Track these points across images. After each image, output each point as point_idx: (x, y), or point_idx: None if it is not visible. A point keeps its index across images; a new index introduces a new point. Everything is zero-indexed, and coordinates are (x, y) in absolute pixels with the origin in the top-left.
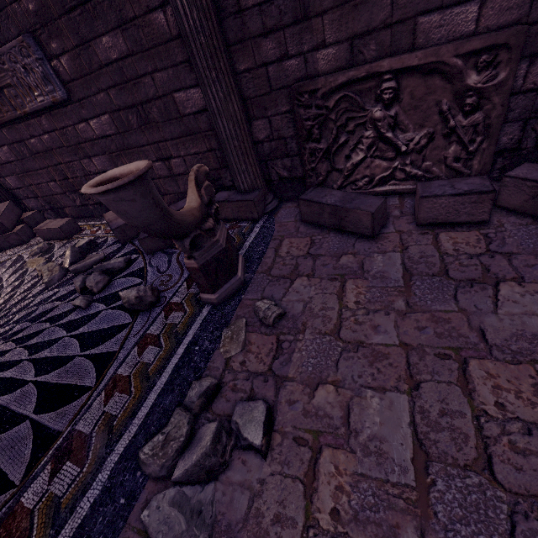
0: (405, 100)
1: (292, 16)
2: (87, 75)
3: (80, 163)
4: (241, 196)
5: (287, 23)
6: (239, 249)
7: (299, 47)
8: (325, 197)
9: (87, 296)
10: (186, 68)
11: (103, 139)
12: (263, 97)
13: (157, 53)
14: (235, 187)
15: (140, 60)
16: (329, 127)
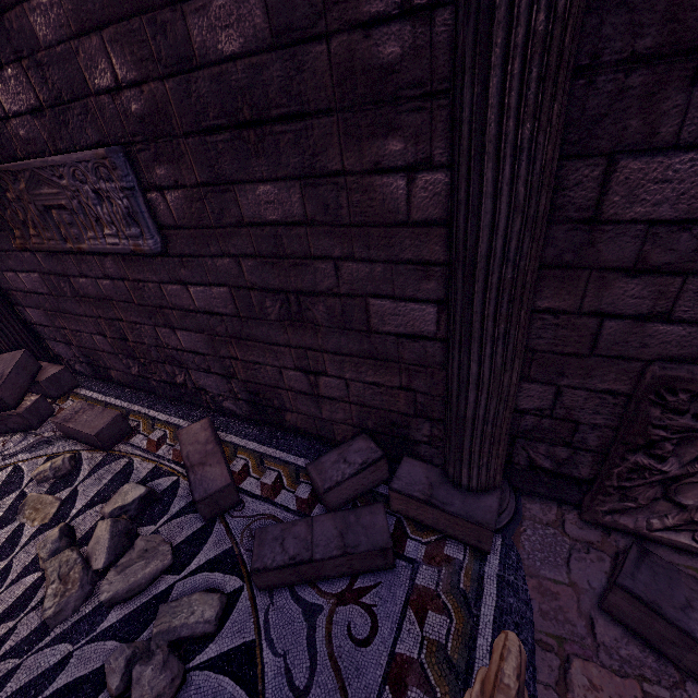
0: None
1: None
2: (209, 227)
3: (153, 329)
4: (461, 501)
5: None
6: (471, 663)
7: None
8: (694, 616)
9: None
10: (414, 271)
11: (206, 315)
12: (565, 356)
13: (363, 235)
14: (446, 470)
15: (323, 235)
16: (697, 442)
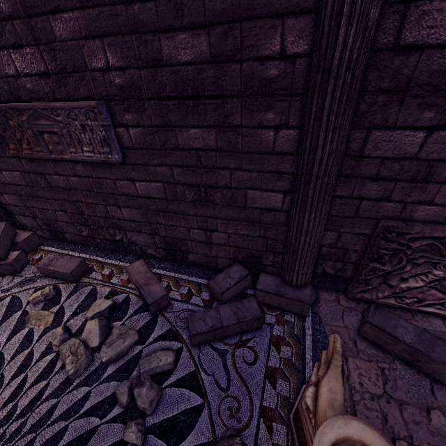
0: None
1: (412, 175)
2: (155, 149)
3: (105, 207)
4: (293, 292)
5: (403, 179)
6: (304, 365)
7: (404, 197)
8: (398, 330)
9: (138, 422)
10: (273, 176)
11: (144, 199)
12: (344, 218)
13: (248, 157)
14: (284, 278)
15: (226, 156)
16: (398, 255)
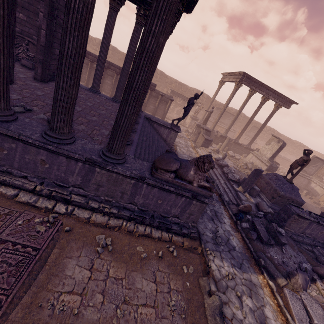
0: (30, 46)
1: None
2: None
3: None
4: None
5: None
6: None
7: None
8: None
9: None
10: None
11: None
12: None
13: None
14: None
15: None
16: (15, 42)
